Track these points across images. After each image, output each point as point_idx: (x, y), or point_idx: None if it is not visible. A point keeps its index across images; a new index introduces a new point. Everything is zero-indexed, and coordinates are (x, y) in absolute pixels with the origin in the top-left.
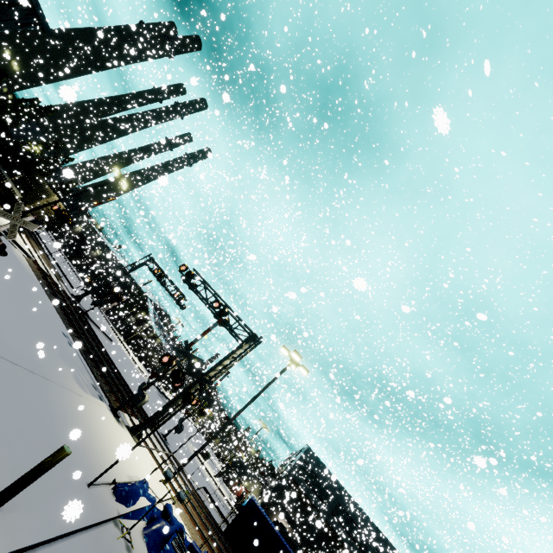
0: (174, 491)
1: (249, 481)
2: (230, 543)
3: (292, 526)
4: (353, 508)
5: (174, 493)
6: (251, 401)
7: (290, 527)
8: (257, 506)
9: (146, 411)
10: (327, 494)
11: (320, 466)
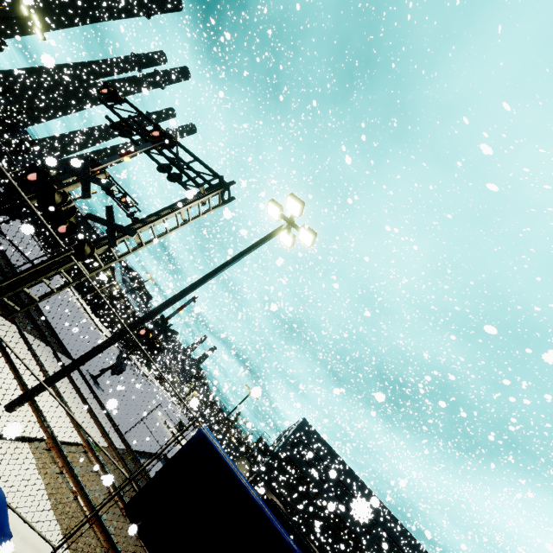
0: (44, 430)
1: (236, 460)
2: (138, 533)
3: (286, 508)
4: (356, 485)
5: (42, 435)
6: (213, 273)
7: (284, 509)
8: (213, 447)
9: (74, 350)
10: (326, 470)
11: (318, 439)
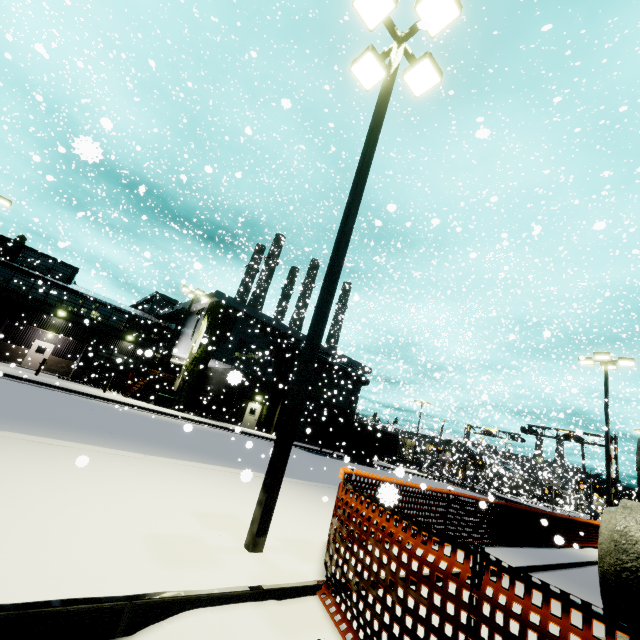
0: None
1: None
2: None
3: None
4: None
5: None
6: None
7: None
8: None
9: None
10: None
11: None
